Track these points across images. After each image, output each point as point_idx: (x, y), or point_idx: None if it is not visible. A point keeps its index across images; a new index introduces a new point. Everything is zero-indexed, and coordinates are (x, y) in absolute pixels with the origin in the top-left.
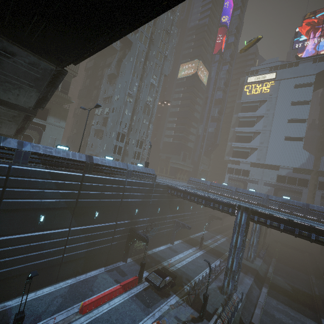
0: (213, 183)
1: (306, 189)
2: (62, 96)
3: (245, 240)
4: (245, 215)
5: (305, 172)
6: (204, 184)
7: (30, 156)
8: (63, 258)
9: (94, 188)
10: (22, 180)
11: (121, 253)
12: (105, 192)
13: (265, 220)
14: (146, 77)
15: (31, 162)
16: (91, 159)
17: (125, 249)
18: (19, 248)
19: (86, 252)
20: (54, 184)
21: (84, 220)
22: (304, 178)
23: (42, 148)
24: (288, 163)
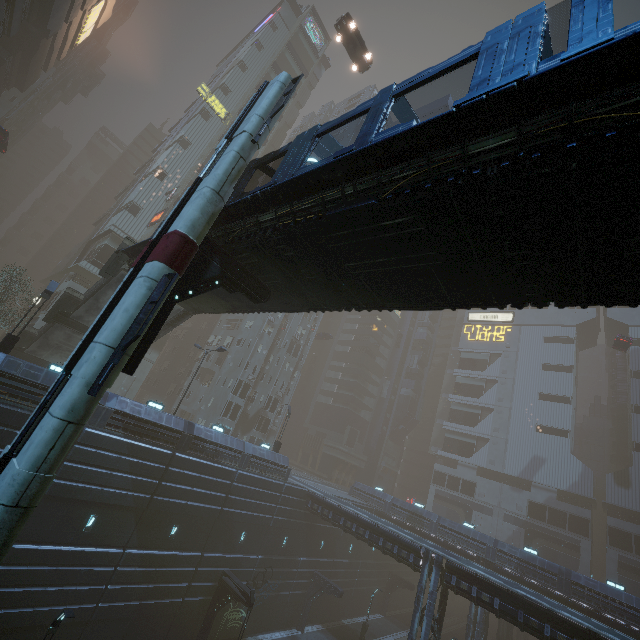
0: (397, 500)
1: (586, 540)
2: None
3: (439, 631)
4: (437, 573)
5: (580, 503)
6: (381, 500)
7: (111, 415)
8: (94, 612)
9: (183, 479)
10: (89, 451)
11: (195, 628)
12: (198, 488)
13: (468, 586)
14: None
15: (109, 425)
16: (192, 429)
17: (206, 620)
18: (41, 571)
19: (136, 607)
20: (128, 464)
21: (152, 538)
22: (580, 515)
23: (130, 405)
24: (546, 478)
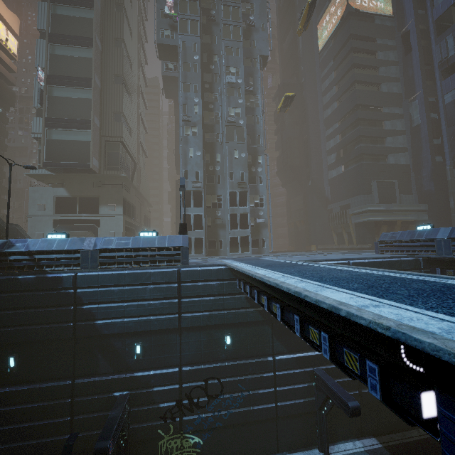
0: None
1: None
2: (107, 175)
3: None
4: None
5: None
6: (427, 241)
7: None
8: None
9: None
10: None
11: None
12: (22, 309)
13: None
14: (220, 82)
15: None
16: None
17: None
18: None
19: None
20: None
21: None
22: None
23: None
24: None
